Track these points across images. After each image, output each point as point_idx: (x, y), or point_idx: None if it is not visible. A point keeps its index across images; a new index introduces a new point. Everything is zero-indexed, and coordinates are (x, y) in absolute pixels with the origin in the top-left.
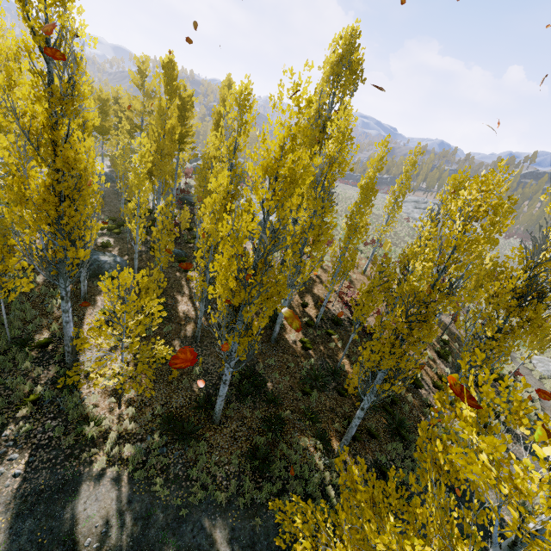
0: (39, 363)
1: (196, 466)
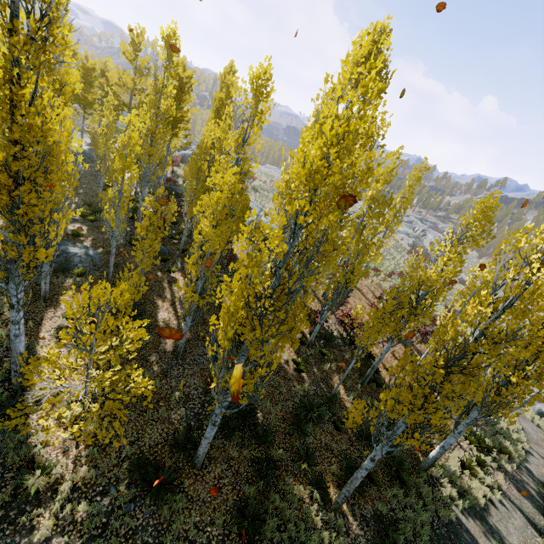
0: None
1: (171, 529)
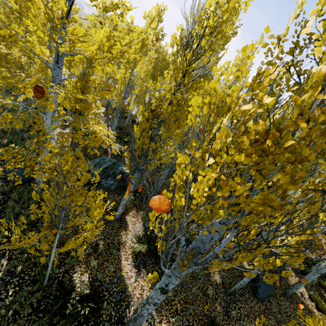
0: None
1: None
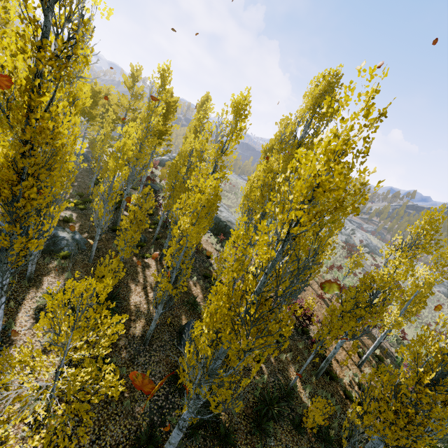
0: None
1: None
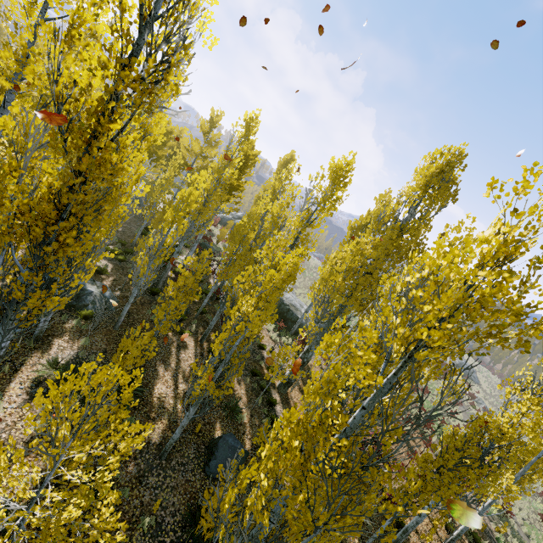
0: None
1: None
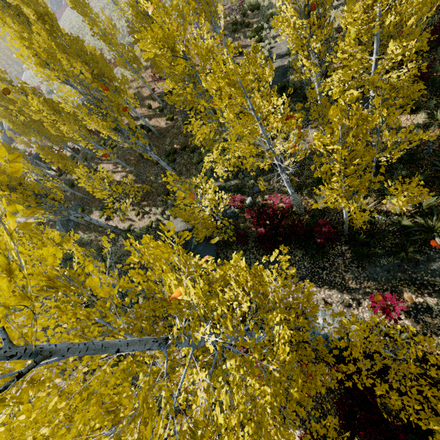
0: (115, 245)
1: None
